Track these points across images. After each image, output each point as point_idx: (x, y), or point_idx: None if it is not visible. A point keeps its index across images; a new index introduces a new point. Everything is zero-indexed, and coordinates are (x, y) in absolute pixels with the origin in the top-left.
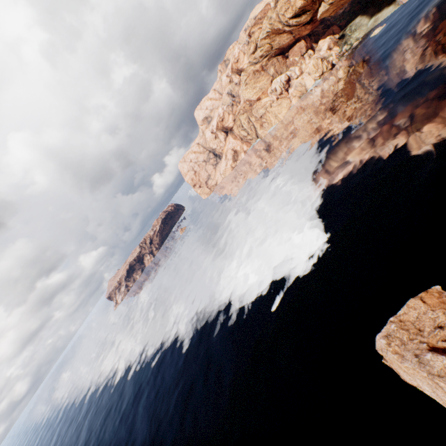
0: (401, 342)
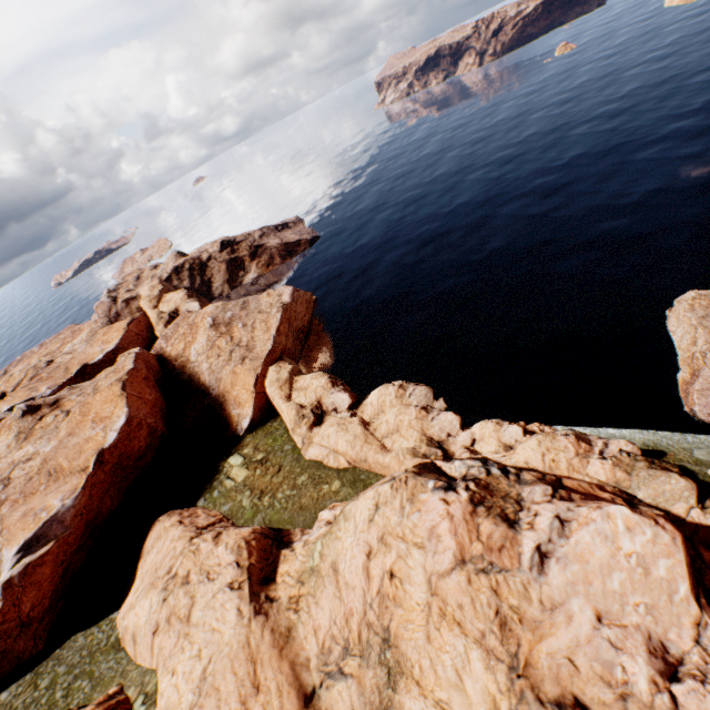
0: (706, 305)
